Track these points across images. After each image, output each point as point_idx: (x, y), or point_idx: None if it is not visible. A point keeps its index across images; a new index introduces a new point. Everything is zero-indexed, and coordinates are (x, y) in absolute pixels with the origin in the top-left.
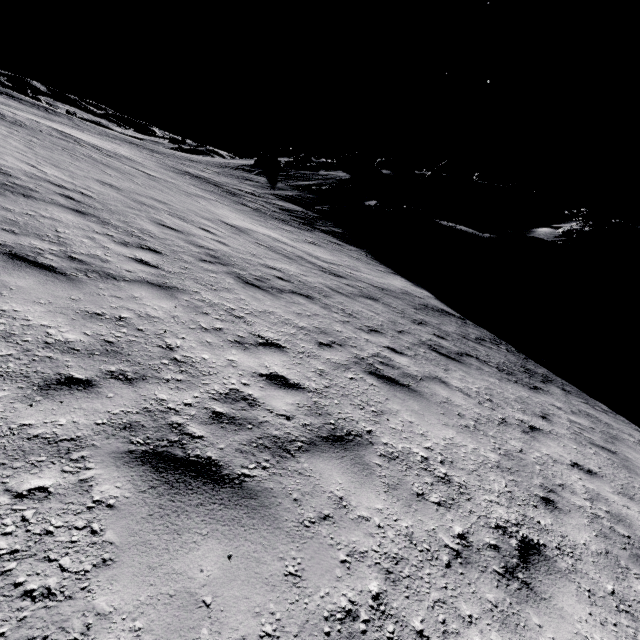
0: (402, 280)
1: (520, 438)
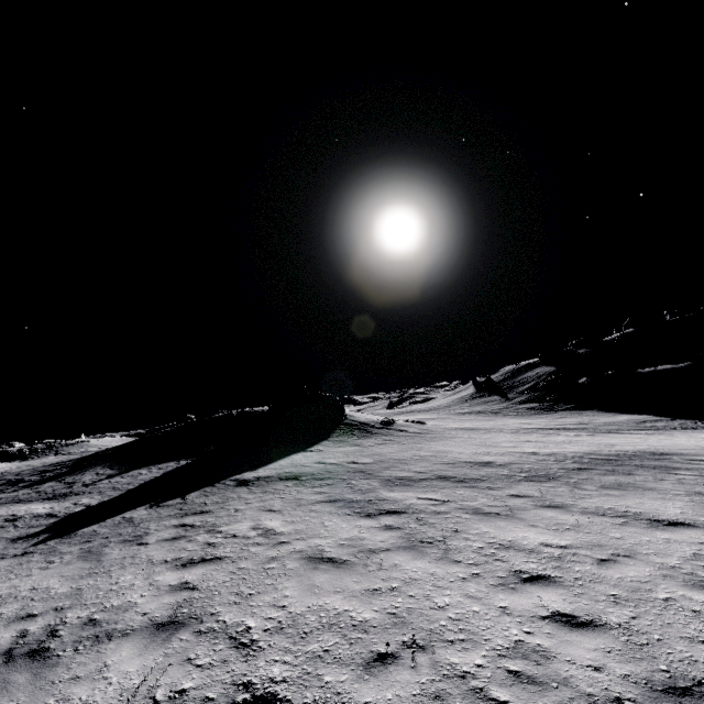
0: (627, 415)
1: (664, 434)
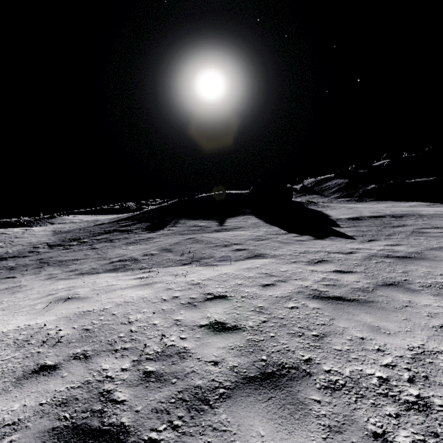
0: (413, 203)
1: None
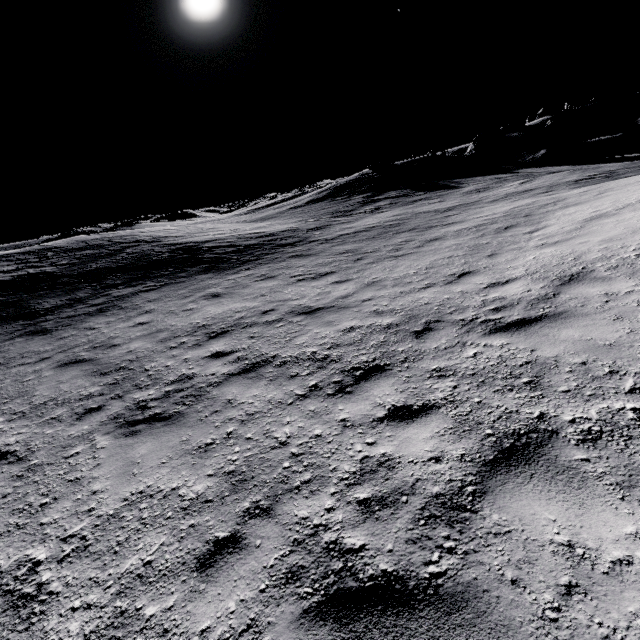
0: None
1: None
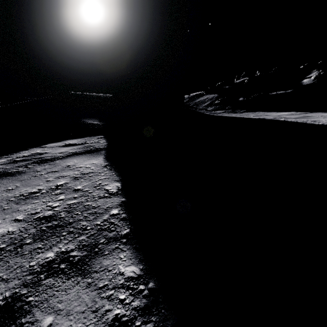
0: (283, 112)
1: None
